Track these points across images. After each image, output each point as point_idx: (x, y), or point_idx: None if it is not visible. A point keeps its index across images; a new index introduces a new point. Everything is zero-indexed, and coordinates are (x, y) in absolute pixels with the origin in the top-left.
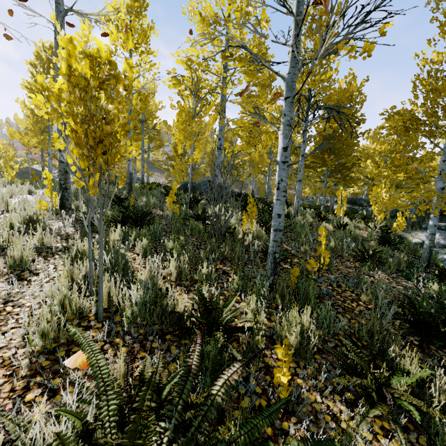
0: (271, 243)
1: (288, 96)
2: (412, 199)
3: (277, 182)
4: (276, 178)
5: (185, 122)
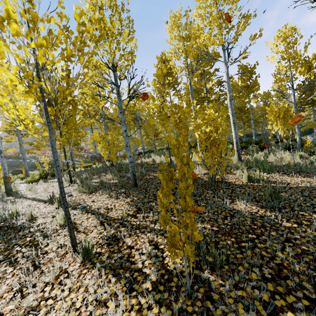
0: (298, 142)
1: (295, 106)
2: (313, 125)
3: (296, 126)
4: (296, 126)
5: (224, 115)
